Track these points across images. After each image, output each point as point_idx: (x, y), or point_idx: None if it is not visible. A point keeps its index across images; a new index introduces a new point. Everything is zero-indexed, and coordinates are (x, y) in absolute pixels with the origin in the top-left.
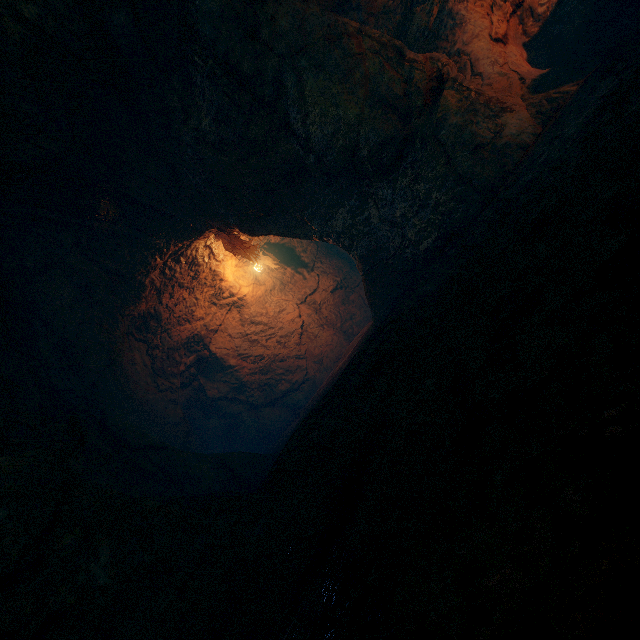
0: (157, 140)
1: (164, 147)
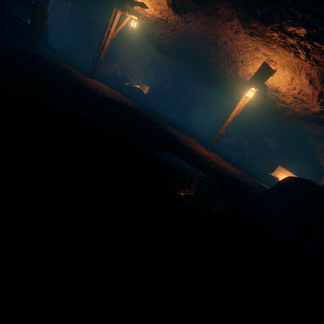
0: (88, 0)
1: (87, 0)
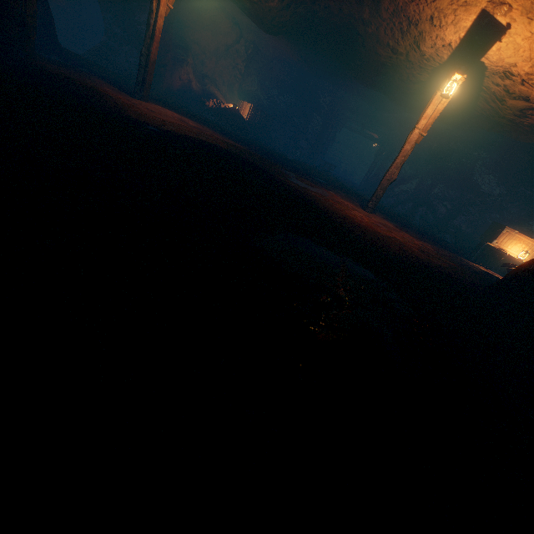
0: None
1: None
